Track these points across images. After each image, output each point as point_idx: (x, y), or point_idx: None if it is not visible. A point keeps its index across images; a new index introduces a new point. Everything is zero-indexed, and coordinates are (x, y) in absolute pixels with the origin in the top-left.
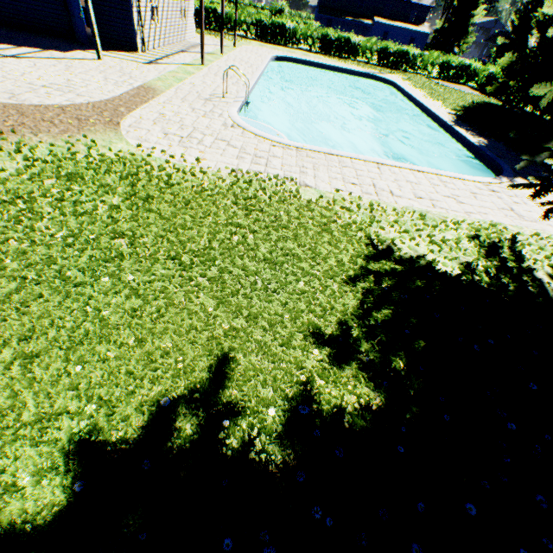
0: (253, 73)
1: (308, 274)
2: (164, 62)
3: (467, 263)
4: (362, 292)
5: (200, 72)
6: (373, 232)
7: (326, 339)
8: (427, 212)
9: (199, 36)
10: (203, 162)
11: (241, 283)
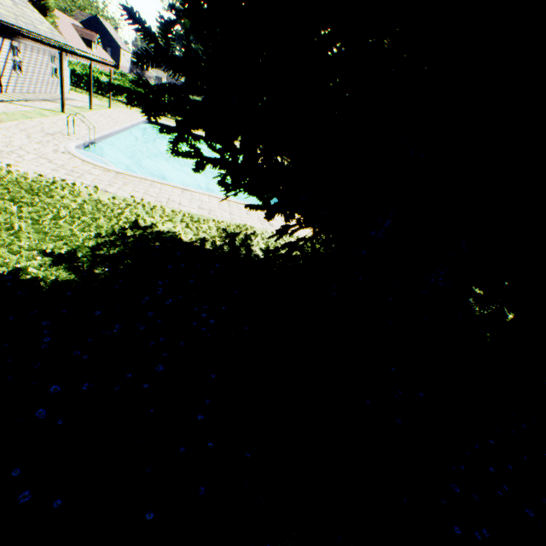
0: (115, 126)
1: (67, 229)
2: (20, 104)
3: (204, 238)
4: (105, 240)
5: (56, 116)
6: (143, 217)
7: (53, 254)
8: (200, 216)
9: (75, 94)
10: (15, 168)
11: (0, 227)
